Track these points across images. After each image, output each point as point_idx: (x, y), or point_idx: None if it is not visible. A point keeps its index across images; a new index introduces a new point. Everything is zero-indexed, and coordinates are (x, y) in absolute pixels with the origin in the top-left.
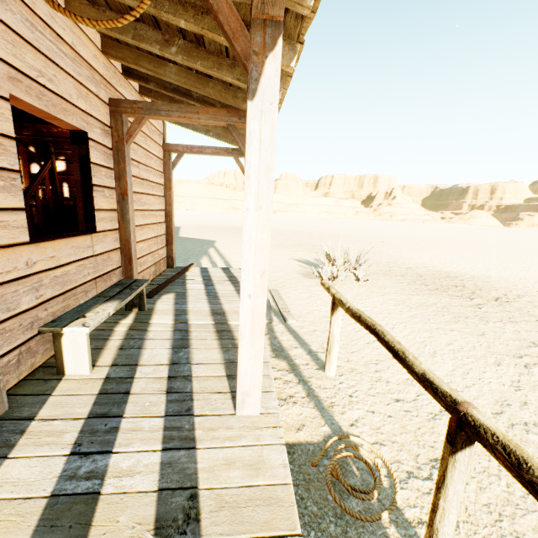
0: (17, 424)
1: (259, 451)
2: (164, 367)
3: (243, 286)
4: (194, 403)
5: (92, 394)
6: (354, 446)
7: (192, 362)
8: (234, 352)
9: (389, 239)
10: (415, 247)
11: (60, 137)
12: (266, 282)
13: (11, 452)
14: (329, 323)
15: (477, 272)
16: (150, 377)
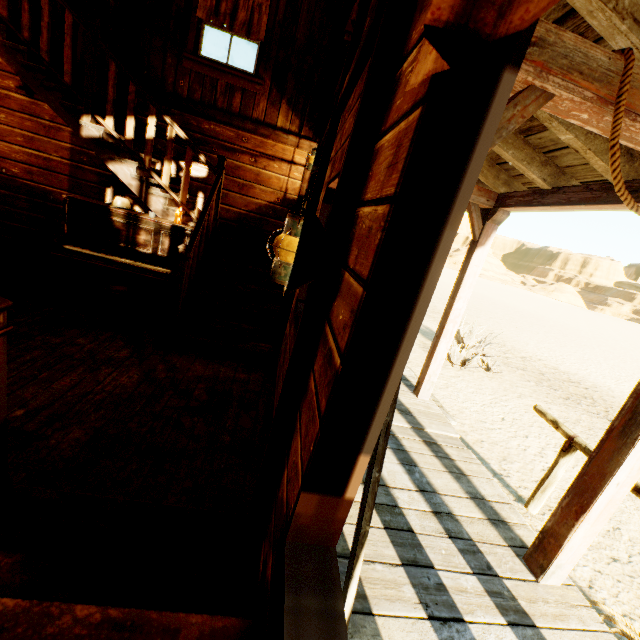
0: (343, 564)
1: (596, 639)
2: (417, 495)
3: (617, 474)
4: (486, 557)
5: (380, 528)
6: (612, 619)
7: (439, 491)
8: (467, 482)
9: (479, 305)
10: (513, 324)
11: (210, 136)
12: (639, 474)
13: (371, 607)
14: (489, 431)
15: (596, 379)
16: (416, 510)
